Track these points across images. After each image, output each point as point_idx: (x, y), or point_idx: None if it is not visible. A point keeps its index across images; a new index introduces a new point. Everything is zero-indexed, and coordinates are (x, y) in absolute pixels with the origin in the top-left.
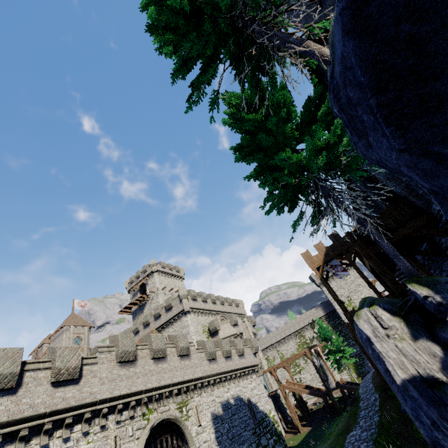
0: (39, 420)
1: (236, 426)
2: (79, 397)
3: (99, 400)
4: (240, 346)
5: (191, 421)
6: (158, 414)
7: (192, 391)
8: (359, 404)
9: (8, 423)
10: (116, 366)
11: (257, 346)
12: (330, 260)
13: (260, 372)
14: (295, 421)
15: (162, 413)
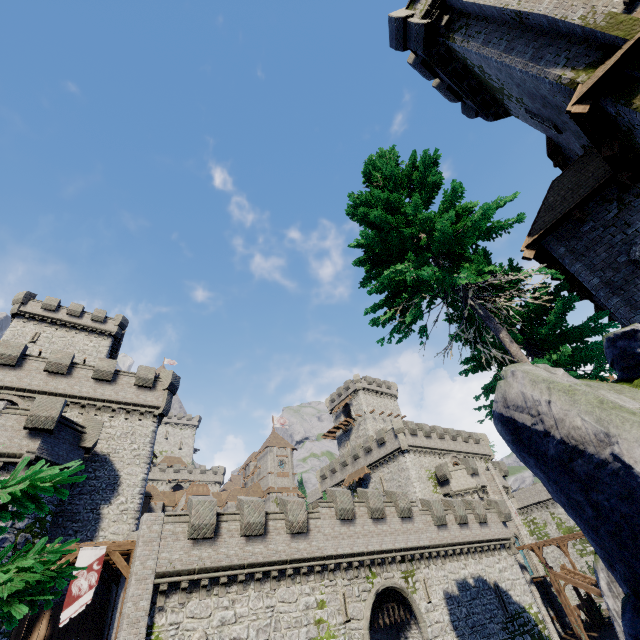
0: (283, 565)
1: (478, 614)
2: (309, 550)
3: (326, 556)
4: (480, 511)
5: (419, 595)
6: (382, 579)
7: (417, 561)
8: None
9: (264, 564)
10: (337, 523)
11: (507, 513)
12: None
13: (514, 548)
14: (575, 627)
15: (385, 579)
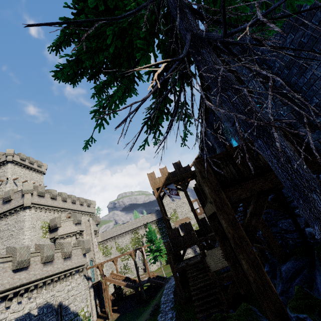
0: None
1: None
2: None
3: None
4: (68, 249)
5: None
6: None
7: None
8: (157, 317)
9: None
10: None
11: (89, 247)
12: (169, 184)
13: (85, 271)
14: (107, 309)
15: None
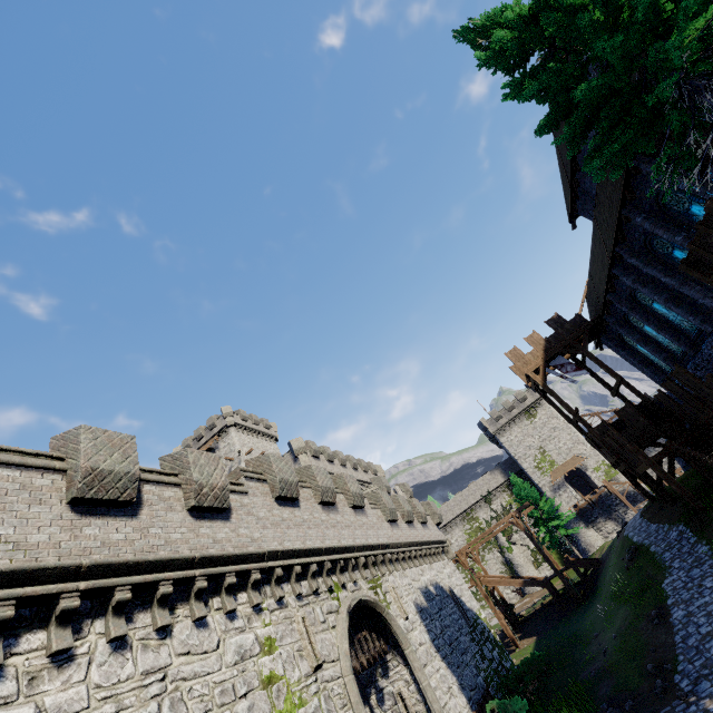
0: (184, 571)
1: (449, 627)
2: (237, 543)
3: (267, 552)
4: (421, 509)
5: (393, 611)
6: (348, 592)
7: (381, 565)
8: (650, 550)
9: (136, 566)
10: (274, 504)
11: (439, 514)
12: (552, 359)
13: (451, 552)
14: (507, 630)
15: (352, 592)
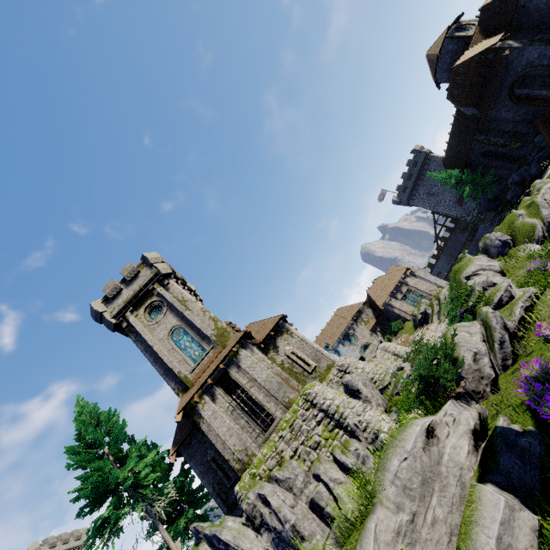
0: None
1: None
2: None
3: None
4: None
5: None
6: None
7: None
8: None
9: None
10: None
11: None
12: None
13: None
14: None
15: None
